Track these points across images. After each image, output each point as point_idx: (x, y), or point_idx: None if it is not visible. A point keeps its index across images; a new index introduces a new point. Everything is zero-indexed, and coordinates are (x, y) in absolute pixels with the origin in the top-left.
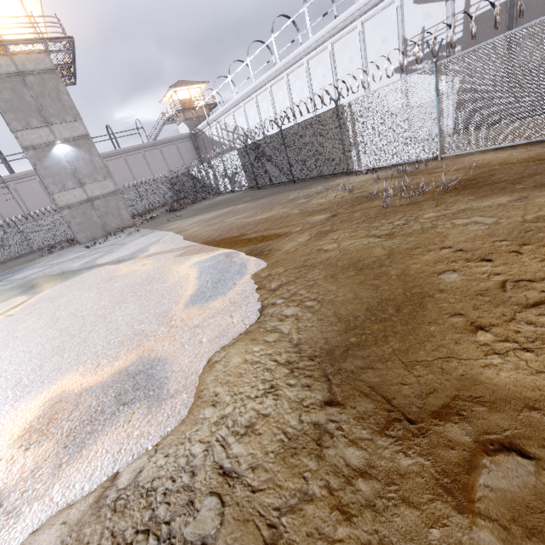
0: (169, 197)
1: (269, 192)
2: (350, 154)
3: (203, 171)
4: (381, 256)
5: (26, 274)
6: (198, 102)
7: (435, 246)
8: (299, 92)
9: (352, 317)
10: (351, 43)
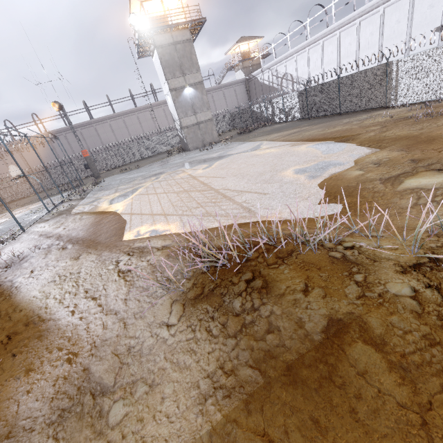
0: (229, 127)
1: (322, 121)
2: (390, 95)
3: (263, 107)
4: (417, 134)
5: (178, 161)
6: (253, 53)
7: (442, 129)
8: (347, 46)
9: (408, 144)
10: (401, 8)
